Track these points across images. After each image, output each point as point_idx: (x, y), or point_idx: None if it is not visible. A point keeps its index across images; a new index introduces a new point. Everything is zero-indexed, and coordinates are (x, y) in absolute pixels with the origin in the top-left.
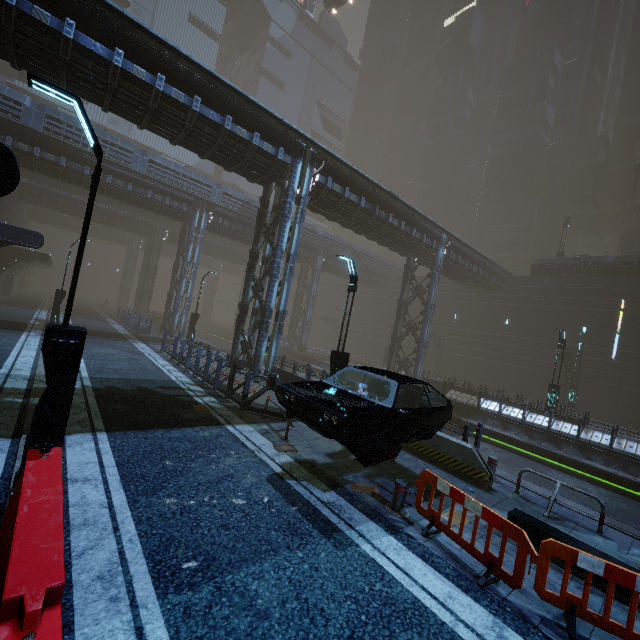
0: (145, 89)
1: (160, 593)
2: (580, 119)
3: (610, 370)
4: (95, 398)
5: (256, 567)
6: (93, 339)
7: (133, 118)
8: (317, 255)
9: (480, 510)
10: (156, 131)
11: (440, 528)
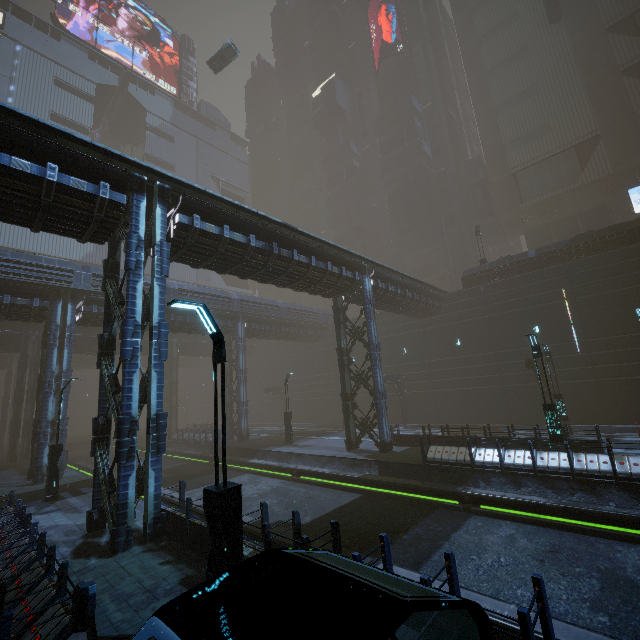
0: None
1: None
2: (452, 148)
3: (580, 365)
4: None
5: None
6: None
7: None
8: (236, 322)
9: None
10: None
11: None
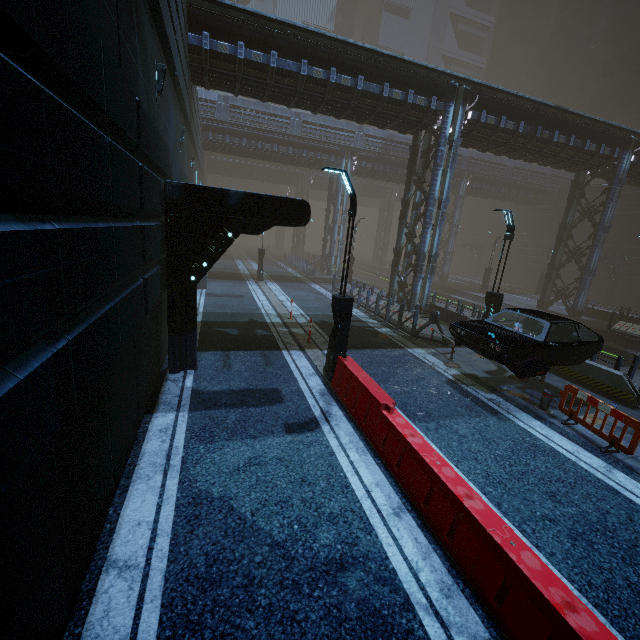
0: (322, 85)
1: (412, 421)
2: None
3: None
4: (320, 329)
5: (454, 420)
6: (285, 283)
7: (310, 108)
8: (460, 180)
9: (609, 410)
10: (325, 113)
11: (577, 421)
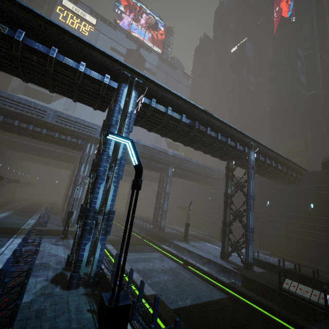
0: None
1: None
2: (322, 79)
3: None
4: None
5: None
6: None
7: None
8: (168, 167)
9: None
10: (5, 70)
11: None
